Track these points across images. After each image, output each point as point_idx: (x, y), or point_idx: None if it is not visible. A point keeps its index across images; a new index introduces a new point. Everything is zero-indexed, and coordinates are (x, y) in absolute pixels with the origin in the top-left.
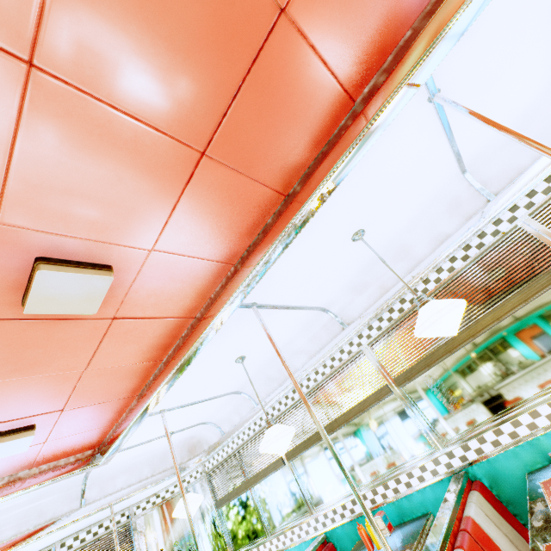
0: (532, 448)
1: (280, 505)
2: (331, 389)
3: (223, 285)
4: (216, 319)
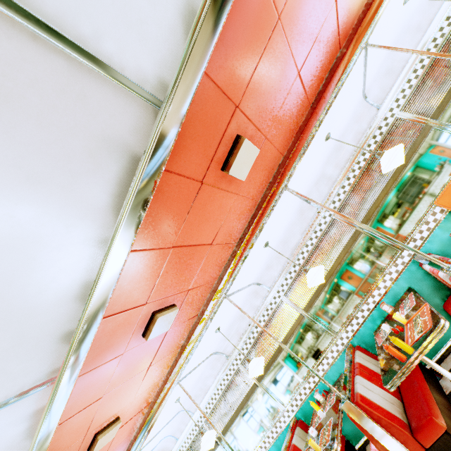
0: (312, 398)
1: None
2: (230, 392)
3: (162, 385)
4: (163, 403)
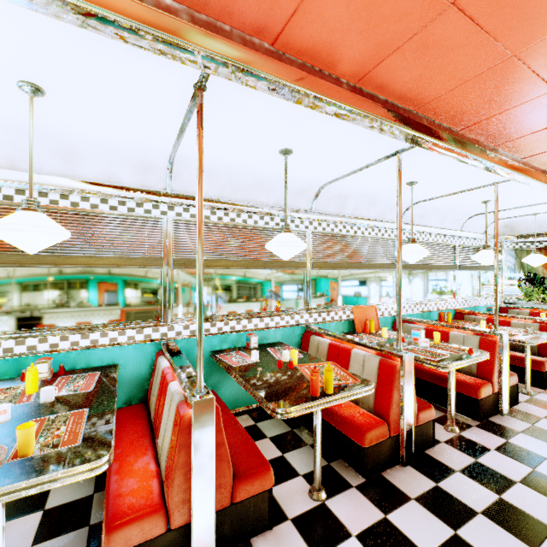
0: (15, 364)
1: None
2: None
3: None
4: None
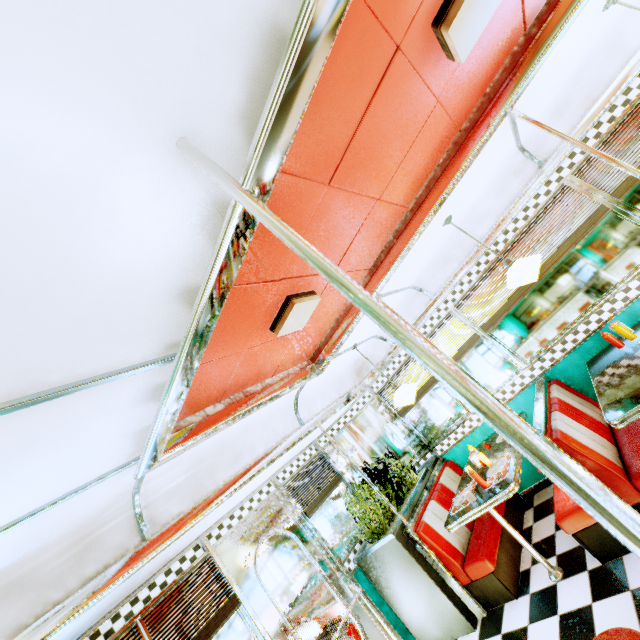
0: None
1: (481, 379)
2: (526, 243)
3: (506, 67)
4: (505, 110)
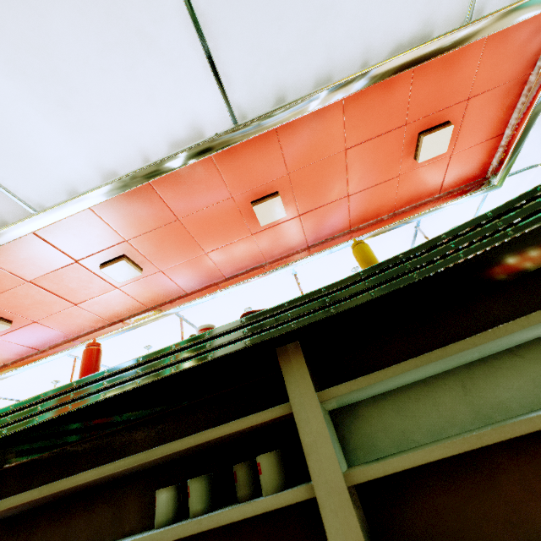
0: None
1: None
2: None
3: None
4: None
